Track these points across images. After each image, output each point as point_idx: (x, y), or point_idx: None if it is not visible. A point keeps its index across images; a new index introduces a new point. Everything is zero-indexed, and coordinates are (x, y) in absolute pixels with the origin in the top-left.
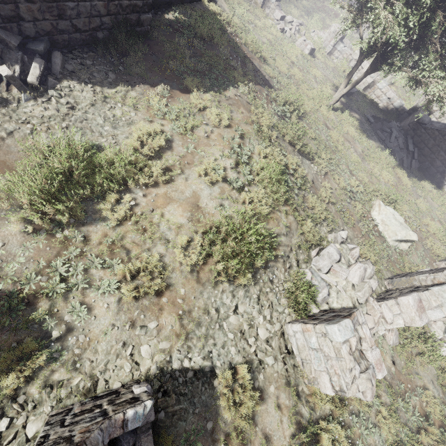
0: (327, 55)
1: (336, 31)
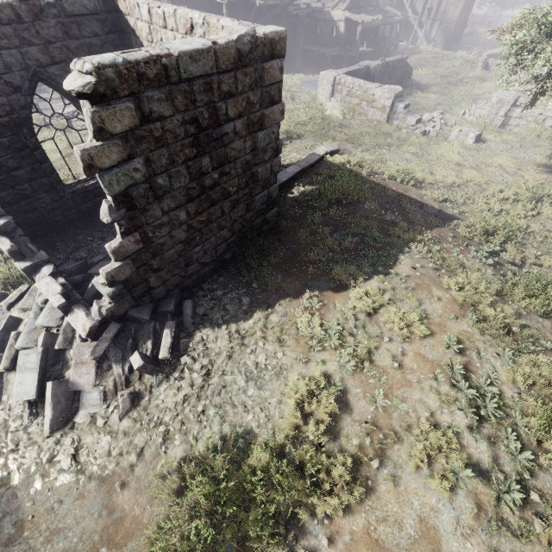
0: (499, 128)
1: (501, 99)
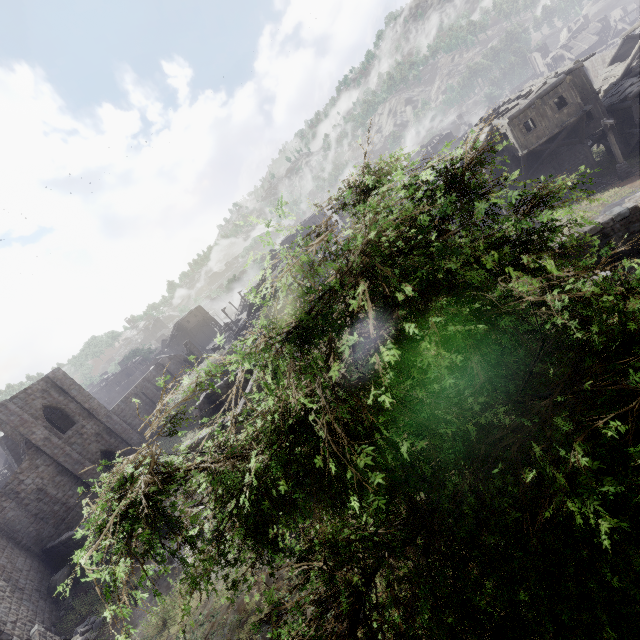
0: None
1: None
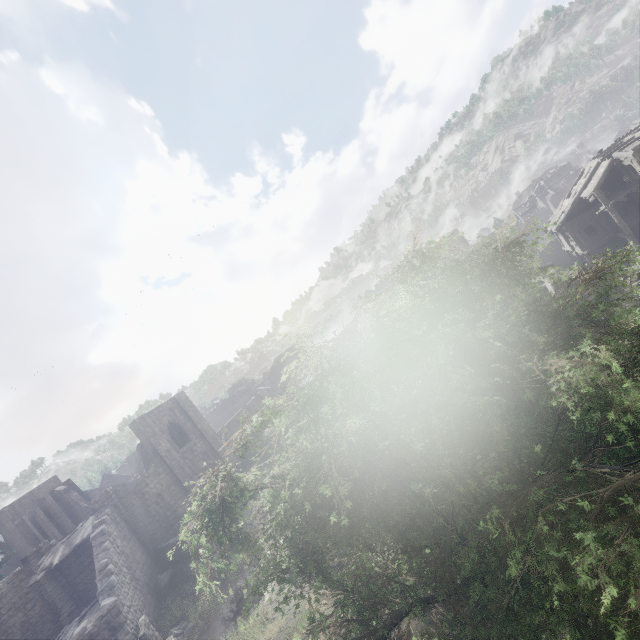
0: None
1: None
